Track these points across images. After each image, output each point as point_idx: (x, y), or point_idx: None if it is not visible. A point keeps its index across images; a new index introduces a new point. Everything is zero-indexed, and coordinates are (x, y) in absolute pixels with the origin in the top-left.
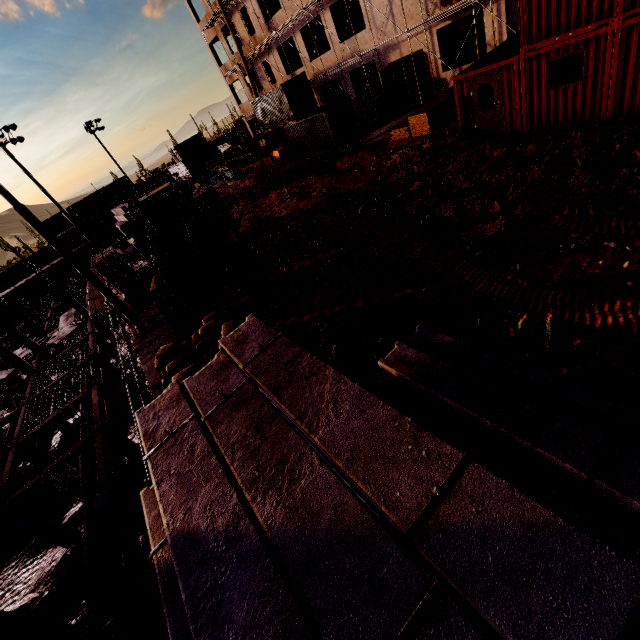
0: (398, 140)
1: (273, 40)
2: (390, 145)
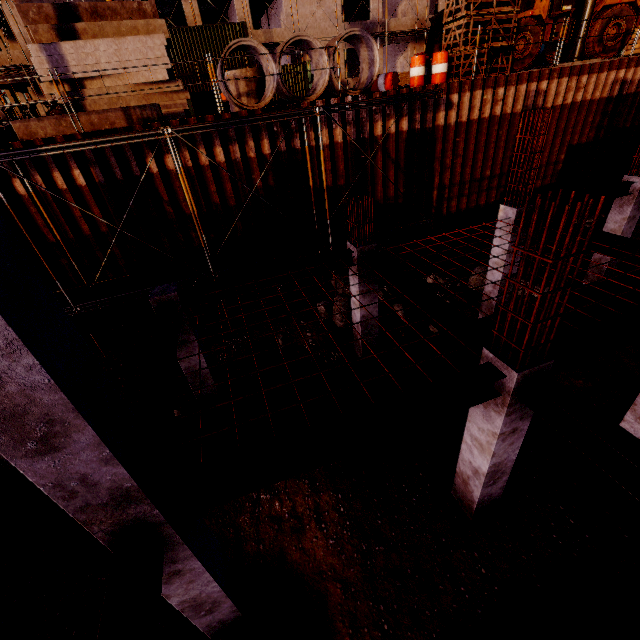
0: None
1: None
2: None
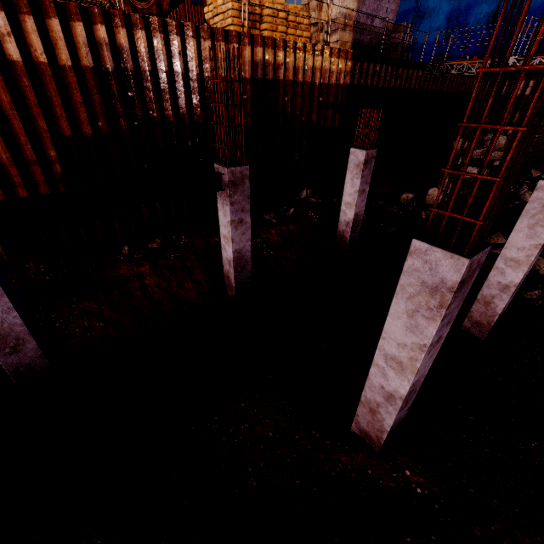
0: None
1: None
2: None
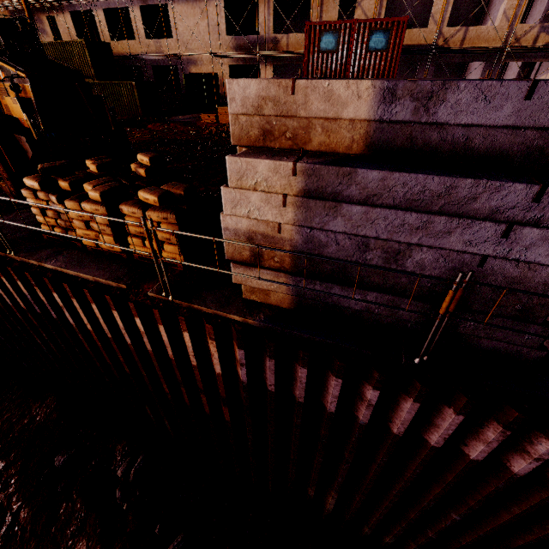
0: (206, 123)
1: (67, 2)
2: (200, 125)
